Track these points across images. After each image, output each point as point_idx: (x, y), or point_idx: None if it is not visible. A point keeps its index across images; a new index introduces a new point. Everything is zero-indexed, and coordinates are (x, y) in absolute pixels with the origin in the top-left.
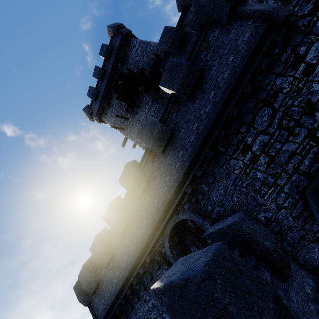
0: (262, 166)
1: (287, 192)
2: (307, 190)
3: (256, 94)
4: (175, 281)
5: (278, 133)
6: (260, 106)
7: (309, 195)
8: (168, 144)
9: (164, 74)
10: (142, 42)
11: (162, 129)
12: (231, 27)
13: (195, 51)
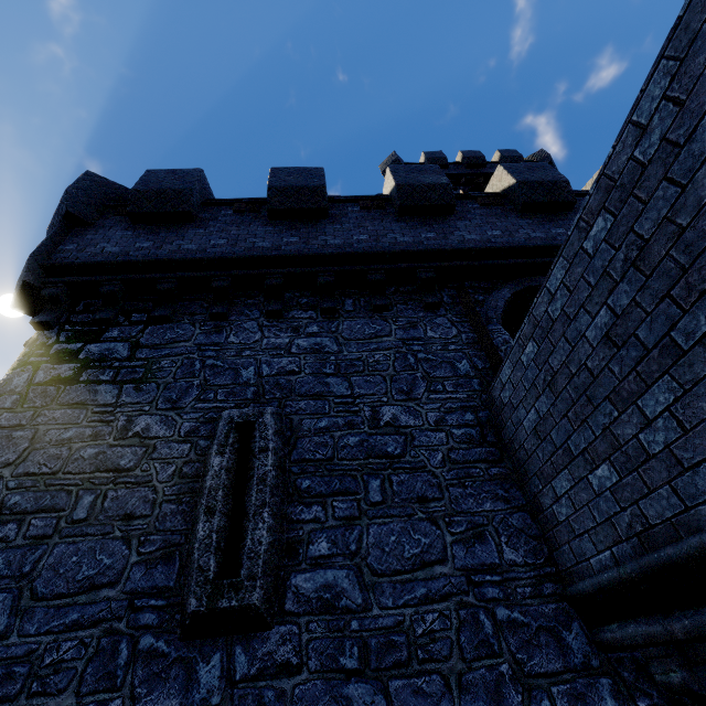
0: None
1: None
2: None
3: None
4: None
5: None
6: None
7: None
8: None
9: None
10: None
11: None
12: None
13: None
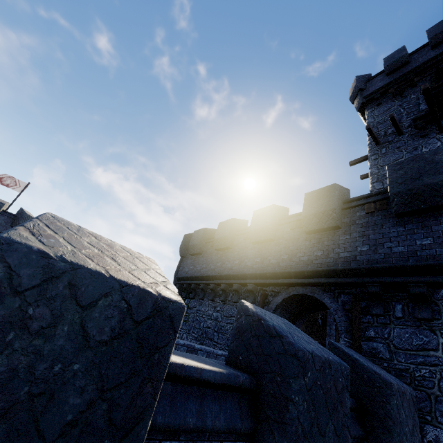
0: None
1: None
2: None
3: None
4: (267, 322)
5: None
6: None
7: None
8: (423, 213)
9: None
10: None
11: (442, 185)
12: None
13: None
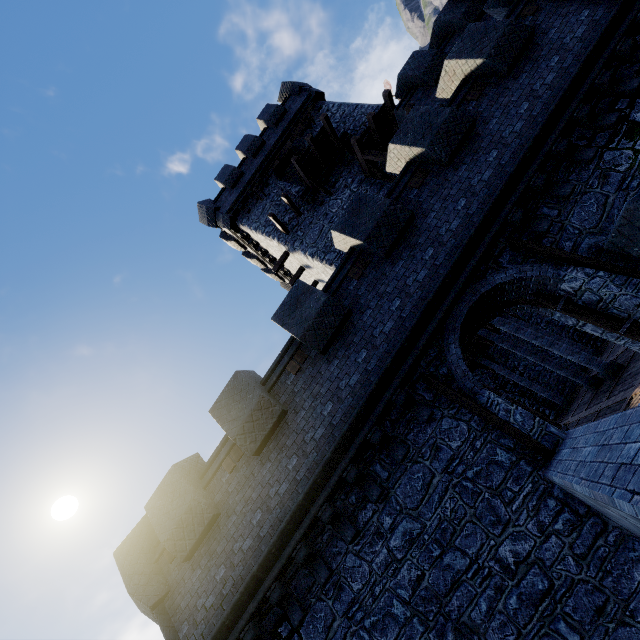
0: None
1: None
2: None
3: (638, 54)
4: None
5: None
6: None
7: None
8: (461, 147)
9: (458, 43)
10: (345, 104)
11: (454, 115)
12: None
13: (513, 18)
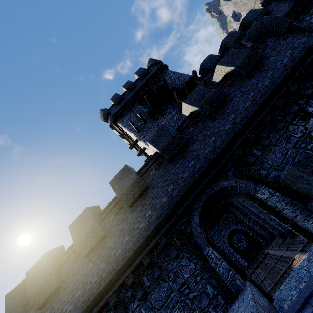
0: None
1: None
2: None
3: None
4: None
5: None
6: None
7: None
8: (217, 110)
9: (224, 57)
10: (176, 73)
11: (216, 93)
12: (287, 36)
13: (253, 48)
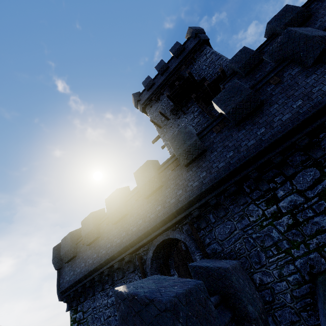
0: (283, 226)
1: (298, 266)
2: (322, 276)
3: (309, 150)
4: (139, 295)
5: (317, 201)
6: (308, 164)
7: (321, 283)
8: (195, 160)
9: (222, 92)
10: (214, 53)
11: (196, 143)
12: (314, 71)
13: (264, 81)
